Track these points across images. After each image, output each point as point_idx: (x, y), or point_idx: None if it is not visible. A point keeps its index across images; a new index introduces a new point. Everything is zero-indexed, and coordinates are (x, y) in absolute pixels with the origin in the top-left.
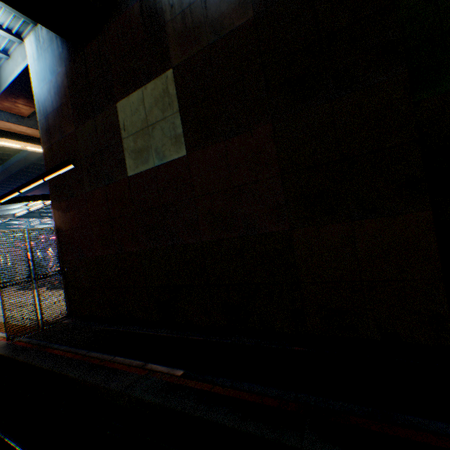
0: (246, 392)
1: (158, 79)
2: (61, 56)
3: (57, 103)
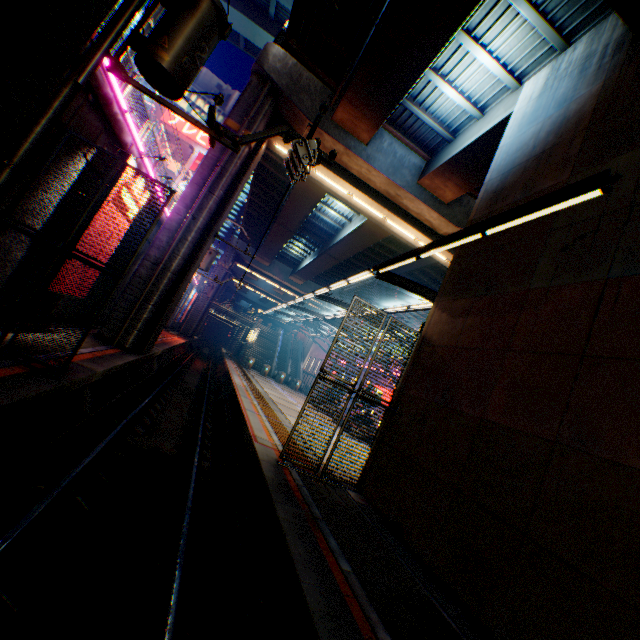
0: None
1: None
2: (599, 69)
3: (542, 146)
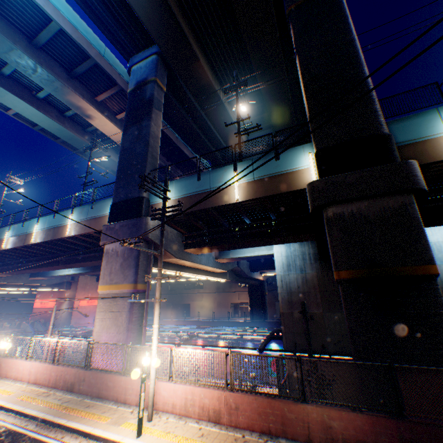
0: None
1: None
2: (312, 264)
3: (302, 288)
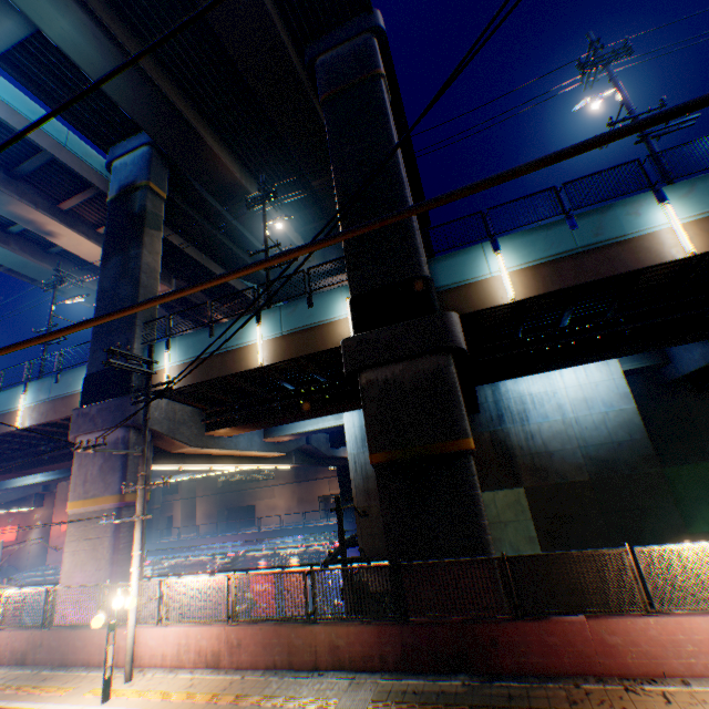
0: None
1: (509, 489)
2: None
3: None
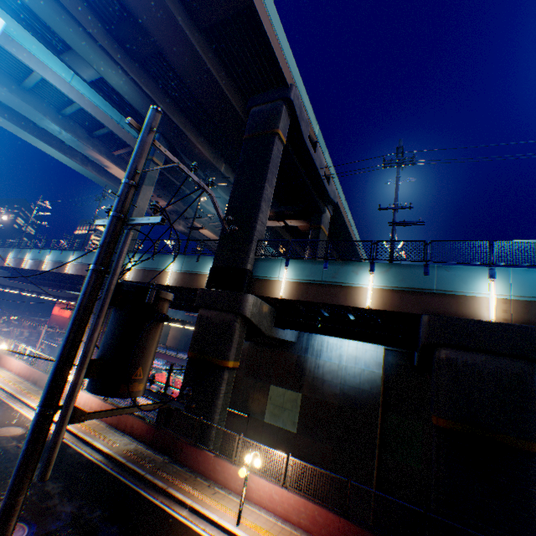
0: None
1: (294, 391)
2: None
3: None
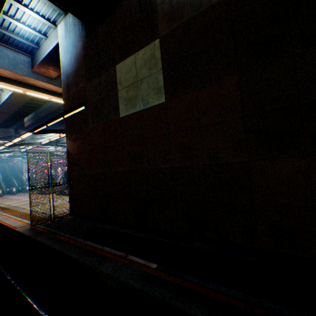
0: (212, 290)
1: (148, 46)
2: (80, 35)
3: (75, 67)
